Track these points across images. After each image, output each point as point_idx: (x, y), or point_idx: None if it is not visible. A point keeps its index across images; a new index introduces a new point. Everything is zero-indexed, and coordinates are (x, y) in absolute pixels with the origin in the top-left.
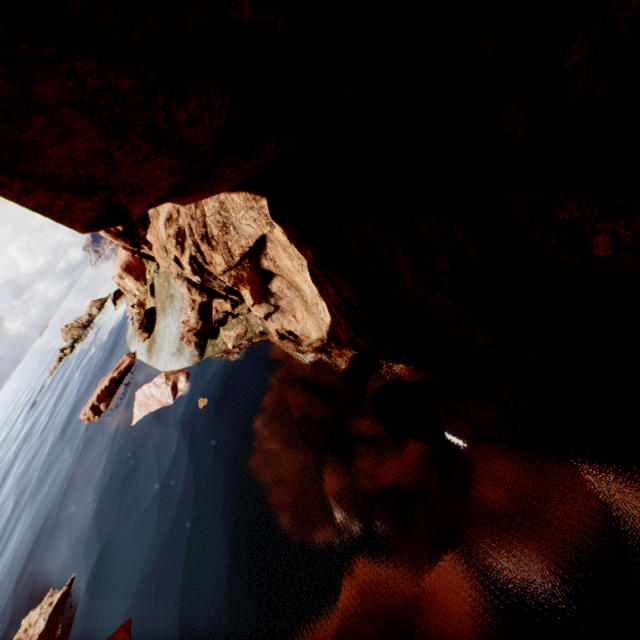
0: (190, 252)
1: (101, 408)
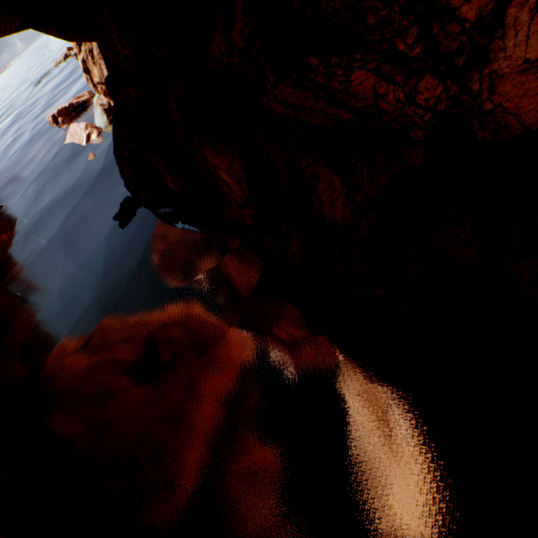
0: (84, 56)
1: (59, 121)
